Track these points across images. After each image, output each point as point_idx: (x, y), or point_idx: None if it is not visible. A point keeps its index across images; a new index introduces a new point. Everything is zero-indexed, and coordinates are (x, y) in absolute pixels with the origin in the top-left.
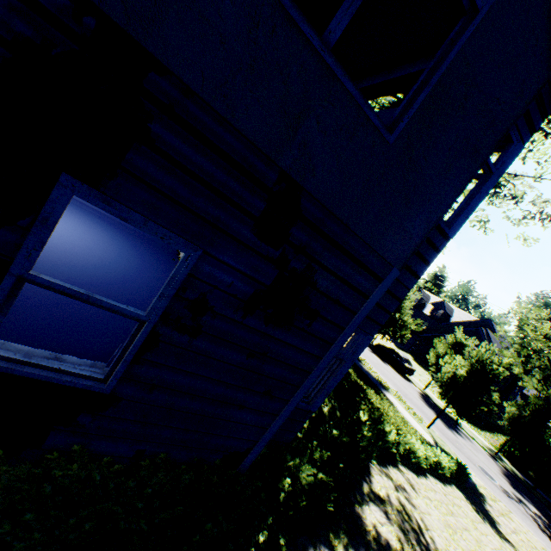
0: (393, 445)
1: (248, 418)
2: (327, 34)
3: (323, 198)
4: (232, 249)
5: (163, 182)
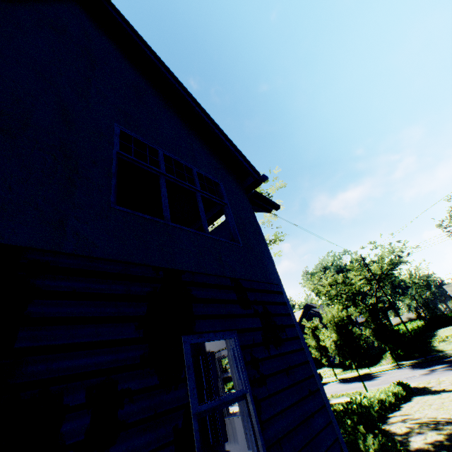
0: (371, 404)
1: (321, 422)
2: (206, 231)
3: (244, 277)
4: (242, 321)
5: (207, 312)
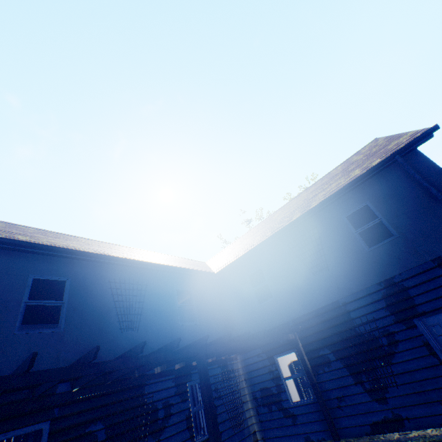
0: None
1: None
2: None
3: None
4: None
5: None
